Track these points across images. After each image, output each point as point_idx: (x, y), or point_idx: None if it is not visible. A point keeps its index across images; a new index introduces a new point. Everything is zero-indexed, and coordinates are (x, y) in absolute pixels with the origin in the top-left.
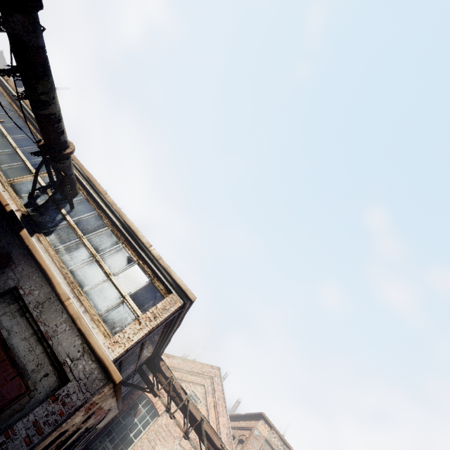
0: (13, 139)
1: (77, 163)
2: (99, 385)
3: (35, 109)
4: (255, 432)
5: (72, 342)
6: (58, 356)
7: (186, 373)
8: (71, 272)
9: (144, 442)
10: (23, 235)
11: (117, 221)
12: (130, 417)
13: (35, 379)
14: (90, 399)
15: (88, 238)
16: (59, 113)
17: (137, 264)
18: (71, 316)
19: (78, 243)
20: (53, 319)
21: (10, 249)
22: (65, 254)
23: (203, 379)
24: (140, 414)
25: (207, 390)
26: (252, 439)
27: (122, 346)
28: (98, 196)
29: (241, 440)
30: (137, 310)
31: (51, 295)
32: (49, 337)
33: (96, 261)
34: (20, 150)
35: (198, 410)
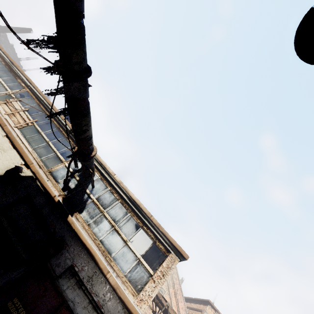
0: (45, 134)
1: None
2: None
3: (77, 134)
4: None
5: (116, 308)
6: None
7: None
8: (101, 242)
9: None
10: (69, 221)
11: (125, 195)
12: None
13: None
14: None
15: (107, 211)
16: (91, 133)
17: (142, 229)
18: (112, 286)
19: (101, 217)
20: (101, 290)
21: (63, 233)
22: (94, 227)
23: None
24: None
25: (168, 283)
26: None
27: (146, 302)
28: (109, 176)
29: None
30: (149, 269)
31: (96, 269)
32: (101, 305)
33: (116, 230)
34: (51, 143)
35: (175, 313)
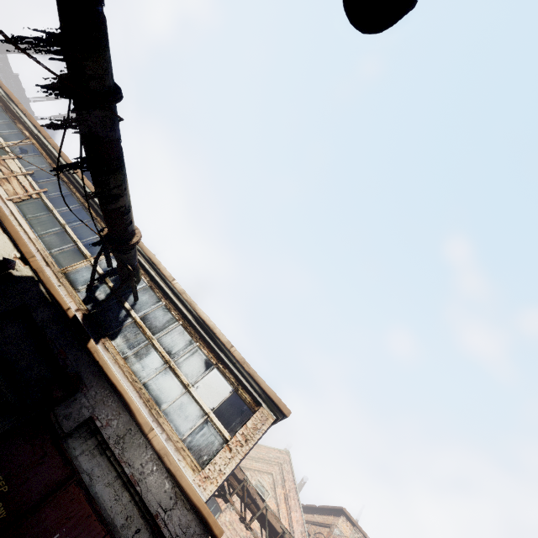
0: (59, 213)
1: None
2: None
3: (103, 202)
4: (335, 531)
5: (161, 487)
6: (149, 507)
7: (250, 460)
8: (145, 386)
9: None
10: (91, 348)
11: (189, 313)
12: None
13: (126, 537)
14: None
15: (159, 338)
16: (129, 203)
17: (217, 368)
18: (157, 452)
19: (148, 347)
20: (138, 457)
21: (79, 368)
22: (135, 363)
23: (270, 466)
24: None
25: (275, 480)
26: None
27: (214, 482)
28: (164, 283)
29: None
30: (224, 431)
31: (131, 425)
32: (136, 481)
33: (171, 368)
34: (69, 228)
35: (279, 521)
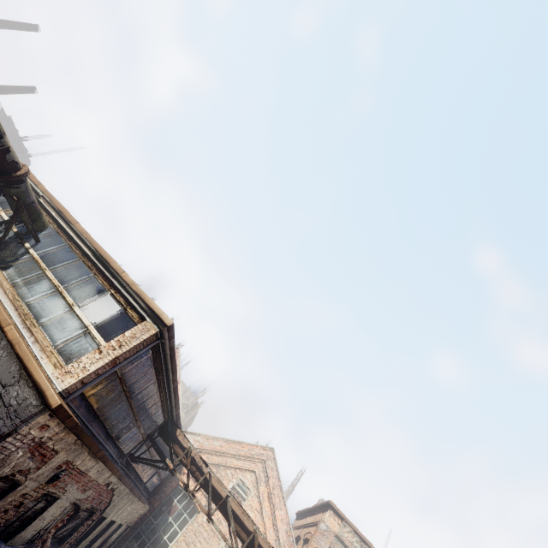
0: None
1: (48, 196)
2: (32, 411)
3: None
4: (321, 527)
5: (7, 369)
6: None
7: (231, 458)
8: (27, 305)
9: (181, 546)
10: None
11: (89, 250)
12: (163, 515)
13: None
14: (21, 427)
15: (53, 270)
16: None
17: (108, 293)
18: (10, 341)
19: (40, 276)
20: None
21: None
22: (22, 287)
23: (253, 464)
24: (175, 511)
25: (258, 477)
26: (317, 535)
27: (75, 376)
28: (69, 227)
29: (307, 539)
30: (101, 340)
31: None
32: None
33: (59, 292)
34: None
35: (222, 485)
